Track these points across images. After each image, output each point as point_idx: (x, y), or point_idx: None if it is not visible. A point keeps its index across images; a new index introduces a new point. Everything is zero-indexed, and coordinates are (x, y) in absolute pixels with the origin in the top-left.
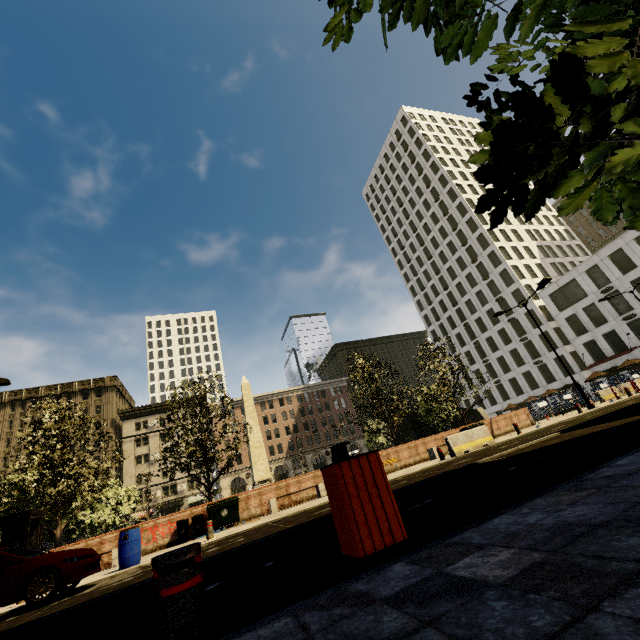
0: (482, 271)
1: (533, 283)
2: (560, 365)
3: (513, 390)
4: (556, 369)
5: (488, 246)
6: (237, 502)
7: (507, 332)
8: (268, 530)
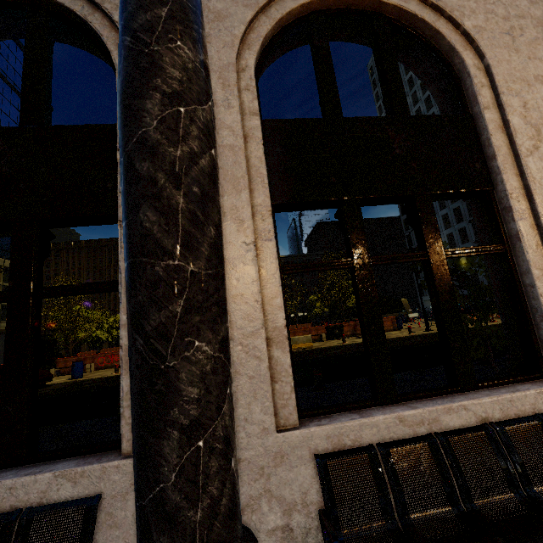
0: None
1: None
2: None
3: (458, 284)
4: None
5: None
6: None
7: (467, 232)
8: (114, 382)
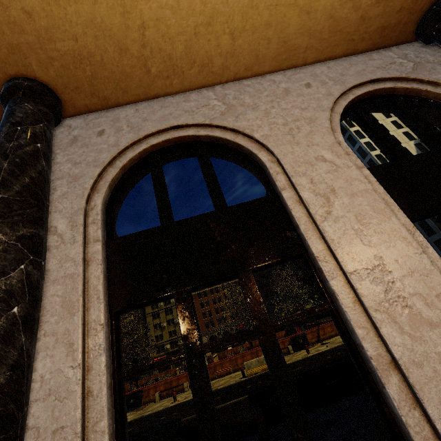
0: None
1: None
2: (440, 247)
3: None
4: (437, 250)
5: (367, 155)
6: (138, 395)
7: None
8: None
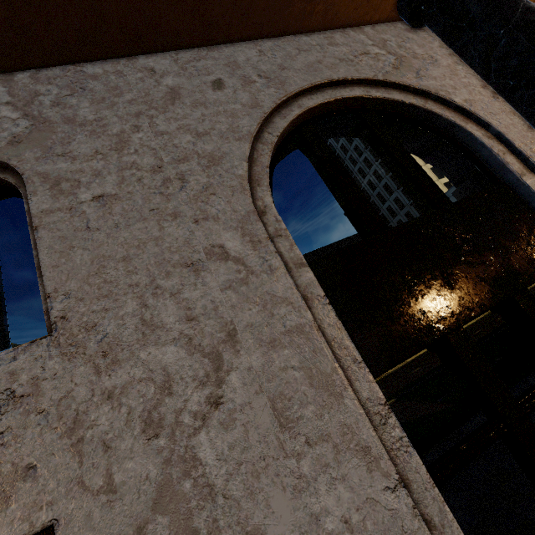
0: (396, 180)
1: (440, 184)
2: None
3: None
4: None
5: None
6: None
7: None
8: None
